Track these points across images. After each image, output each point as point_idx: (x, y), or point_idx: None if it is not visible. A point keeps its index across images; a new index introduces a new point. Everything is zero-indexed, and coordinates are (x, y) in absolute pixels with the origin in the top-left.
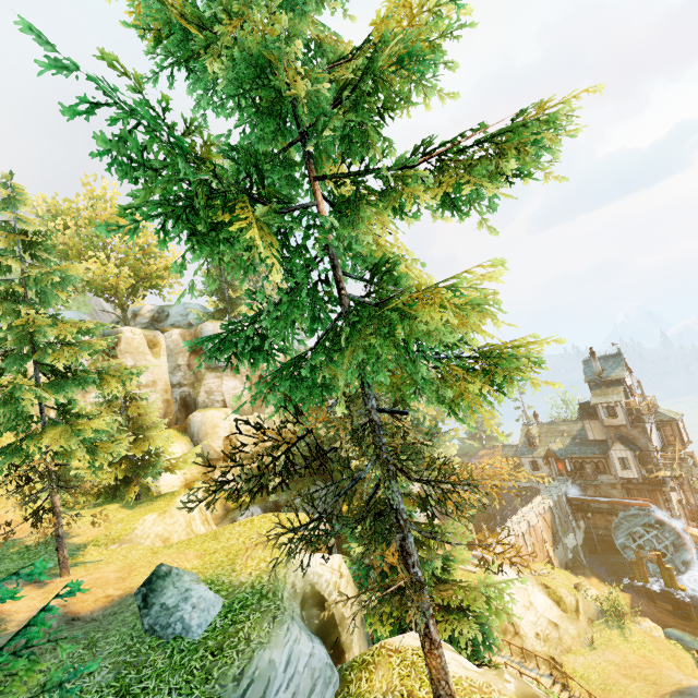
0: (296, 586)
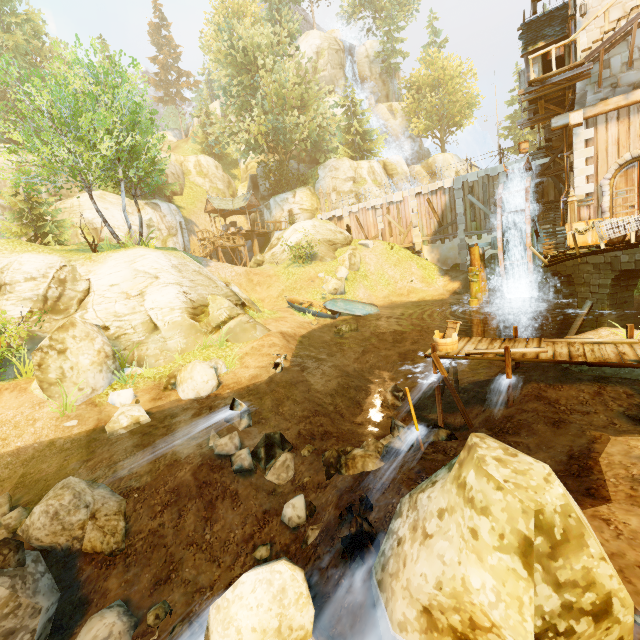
0: None
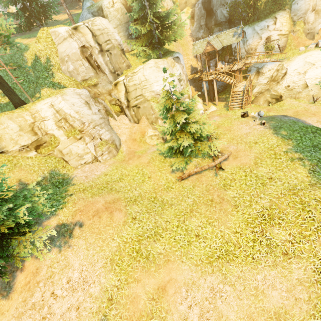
0: (99, 5)
